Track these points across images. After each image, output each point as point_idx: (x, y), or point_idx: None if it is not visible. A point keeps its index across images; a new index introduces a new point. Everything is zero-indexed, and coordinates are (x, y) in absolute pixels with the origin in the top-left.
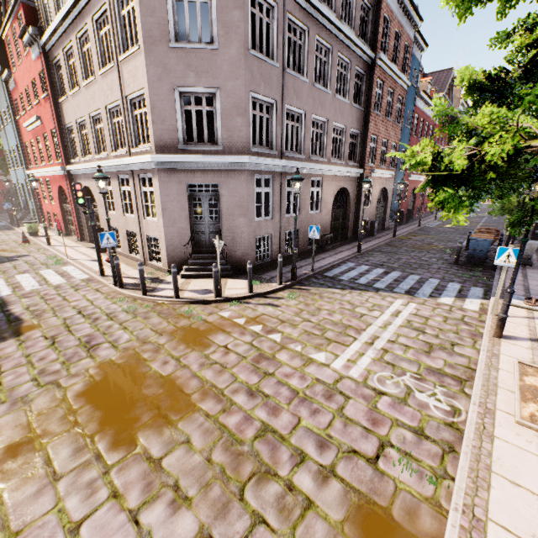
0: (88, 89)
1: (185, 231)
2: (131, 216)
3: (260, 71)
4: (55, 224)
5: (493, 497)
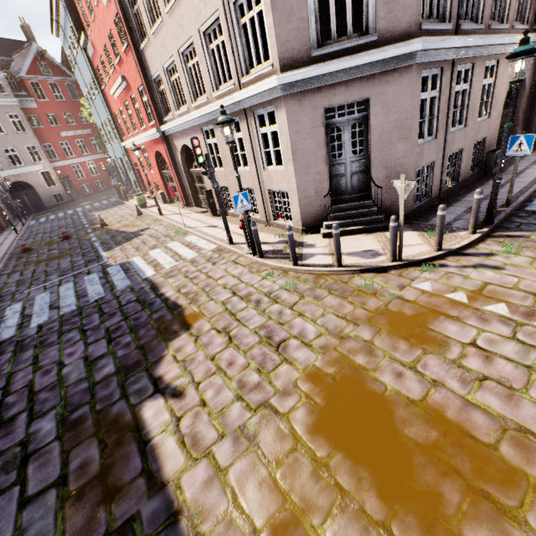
0: (173, 14)
1: (322, 177)
2: (244, 170)
3: None
4: (158, 193)
5: None
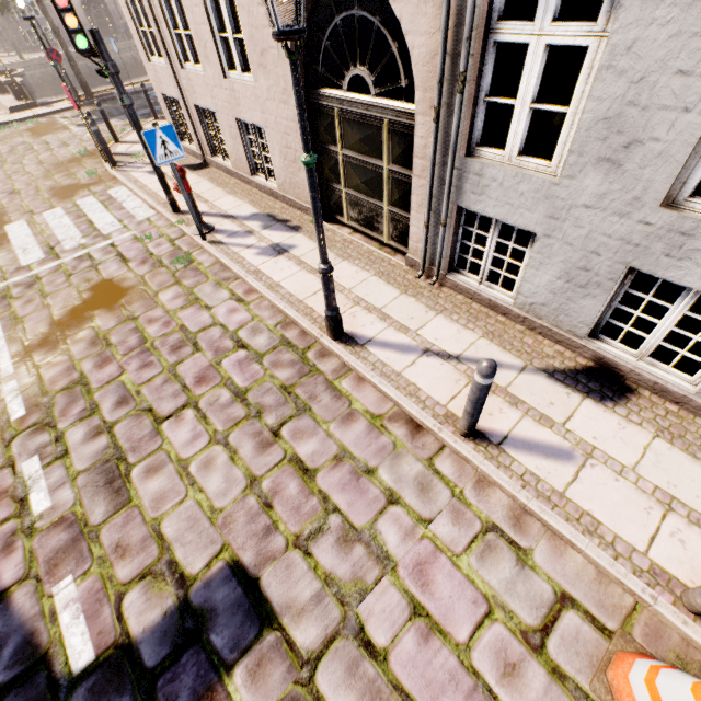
0: None
1: None
2: None
3: None
4: None
5: None
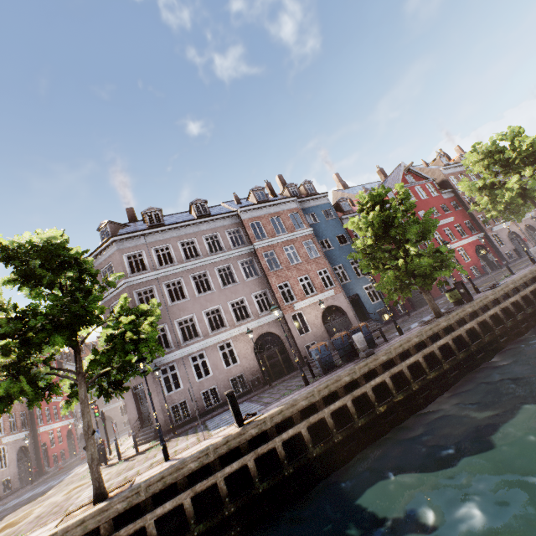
0: None
1: (136, 415)
2: None
3: None
4: None
5: None
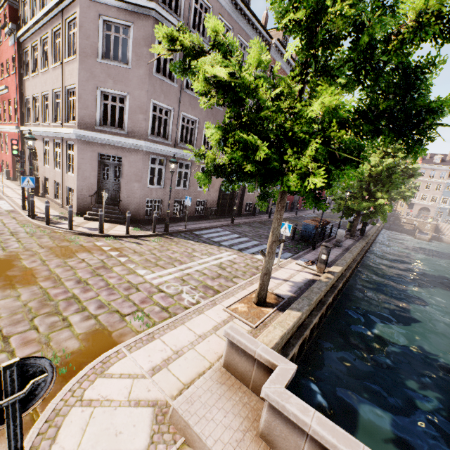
0: (43, 75)
1: (93, 186)
2: (59, 170)
3: (161, 88)
4: (5, 170)
5: (171, 332)
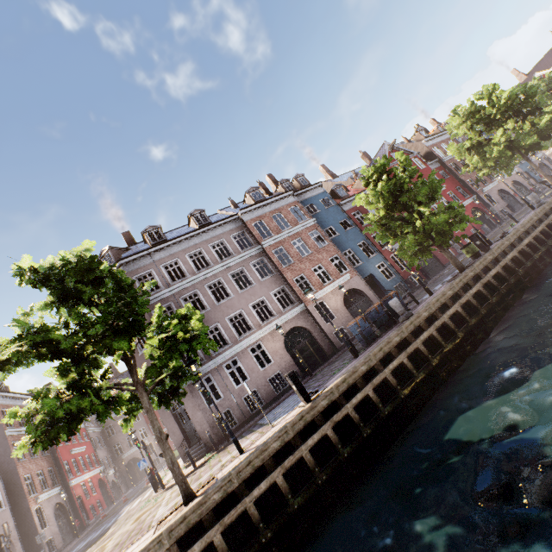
0: None
1: (180, 436)
2: None
3: None
4: None
5: None
